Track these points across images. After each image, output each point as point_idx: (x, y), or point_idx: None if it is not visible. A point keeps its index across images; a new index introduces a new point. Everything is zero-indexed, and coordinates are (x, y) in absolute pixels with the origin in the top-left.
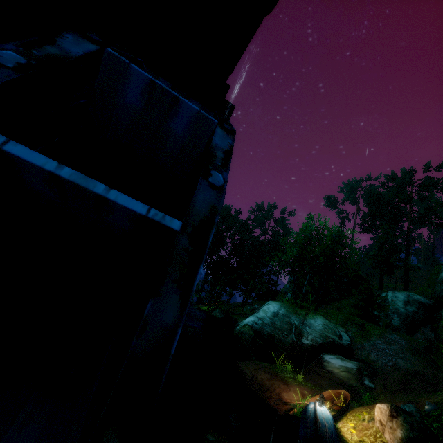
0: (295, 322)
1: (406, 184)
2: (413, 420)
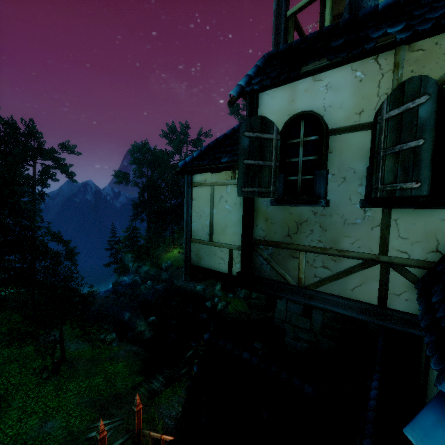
0: None
1: None
2: None
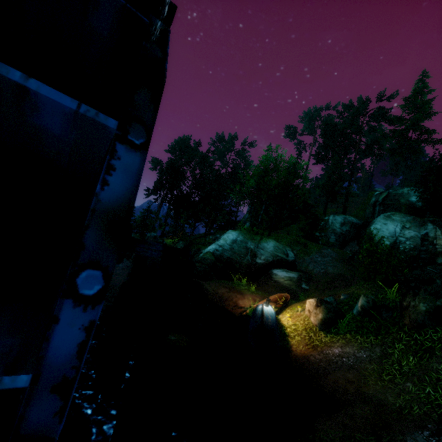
0: (251, 246)
1: (360, 114)
2: (331, 306)
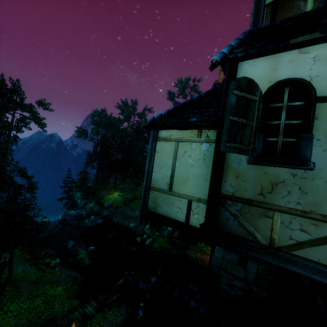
0: None
1: None
2: None
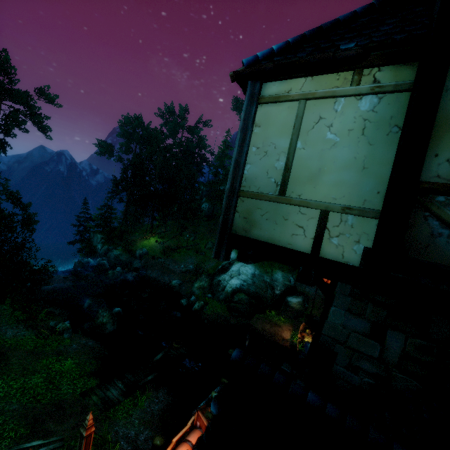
0: (267, 279)
1: None
2: None
